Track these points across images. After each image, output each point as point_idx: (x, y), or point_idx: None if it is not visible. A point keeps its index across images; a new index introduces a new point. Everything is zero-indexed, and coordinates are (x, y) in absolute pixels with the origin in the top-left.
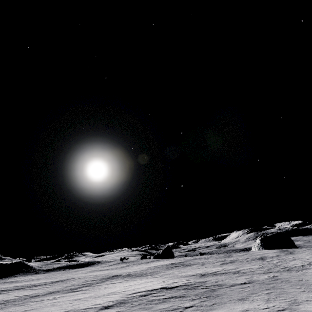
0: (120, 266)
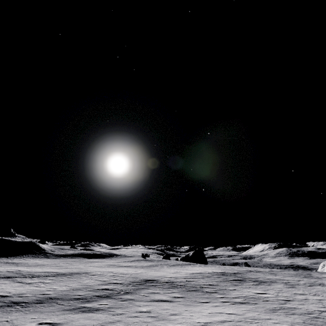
0: (145, 264)
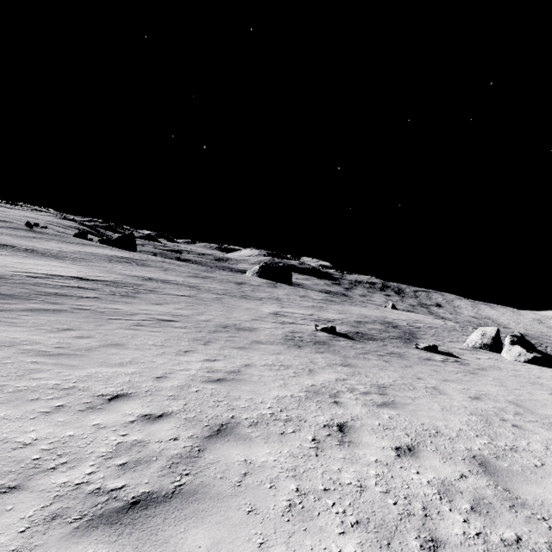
0: (22, 234)
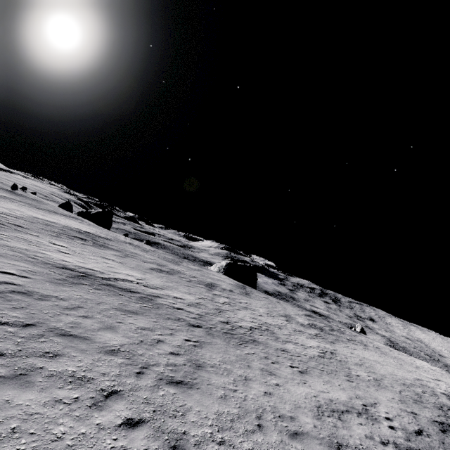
0: None
